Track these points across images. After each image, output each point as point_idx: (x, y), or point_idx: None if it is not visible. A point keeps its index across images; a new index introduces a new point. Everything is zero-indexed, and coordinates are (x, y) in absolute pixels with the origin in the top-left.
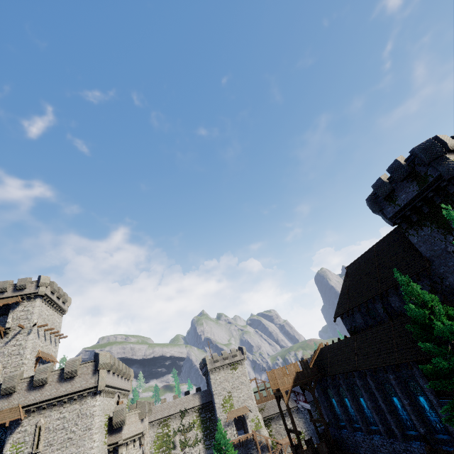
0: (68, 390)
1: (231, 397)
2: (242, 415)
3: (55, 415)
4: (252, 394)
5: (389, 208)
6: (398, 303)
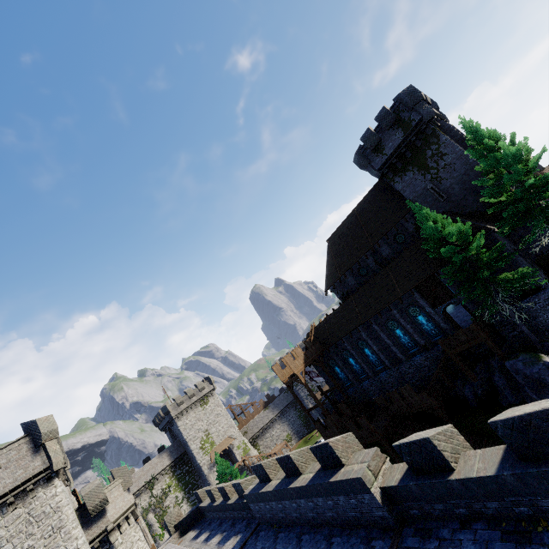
0: None
1: (210, 435)
2: (226, 448)
3: None
4: (232, 421)
5: (377, 160)
6: (388, 251)
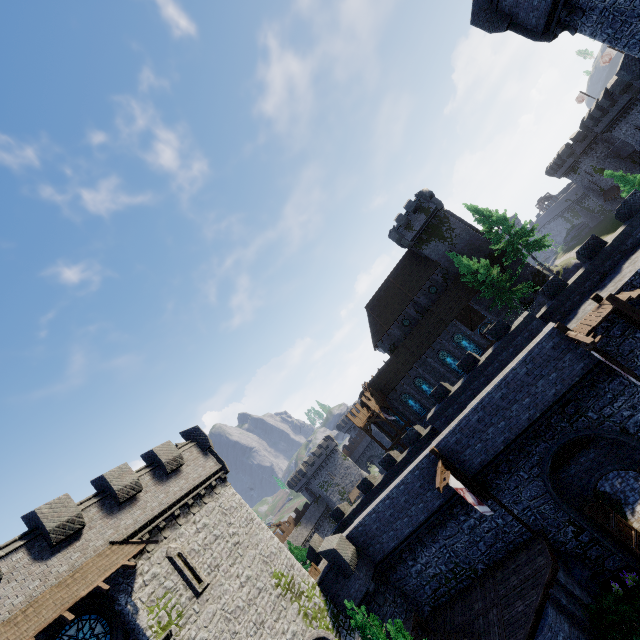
0: (185, 487)
1: None
2: None
3: (188, 530)
4: None
5: (409, 234)
6: (425, 301)
